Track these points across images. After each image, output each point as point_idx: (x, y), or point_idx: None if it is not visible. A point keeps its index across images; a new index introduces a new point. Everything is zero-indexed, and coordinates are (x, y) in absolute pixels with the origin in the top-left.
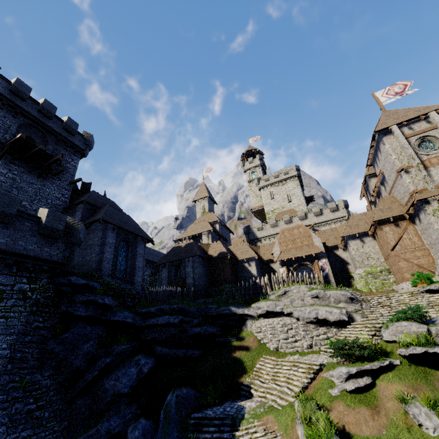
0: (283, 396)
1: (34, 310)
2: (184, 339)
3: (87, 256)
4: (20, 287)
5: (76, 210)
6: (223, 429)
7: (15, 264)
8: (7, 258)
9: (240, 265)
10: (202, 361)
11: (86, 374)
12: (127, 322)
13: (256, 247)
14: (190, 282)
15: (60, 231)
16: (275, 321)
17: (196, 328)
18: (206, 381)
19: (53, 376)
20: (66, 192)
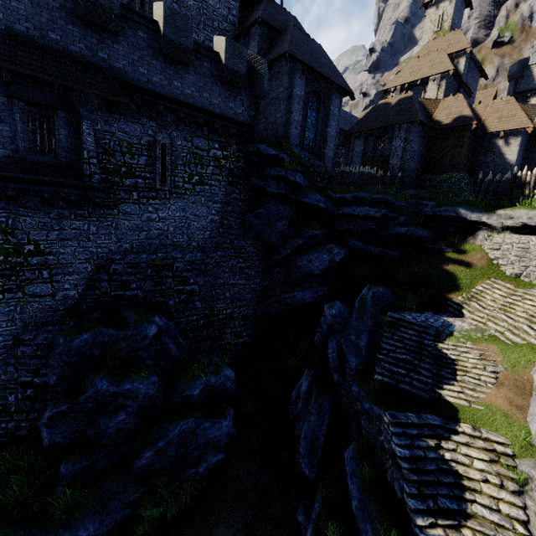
0: (518, 333)
1: (230, 181)
2: (382, 237)
3: (270, 116)
4: (214, 153)
5: (249, 38)
6: (424, 336)
7: (205, 124)
8: (196, 116)
9: (486, 143)
10: (400, 265)
11: (280, 250)
12: (319, 206)
13: (532, 109)
14: (395, 164)
15: (242, 76)
16: (533, 241)
17: (401, 227)
18: (402, 285)
19: (253, 245)
20: (233, 4)
